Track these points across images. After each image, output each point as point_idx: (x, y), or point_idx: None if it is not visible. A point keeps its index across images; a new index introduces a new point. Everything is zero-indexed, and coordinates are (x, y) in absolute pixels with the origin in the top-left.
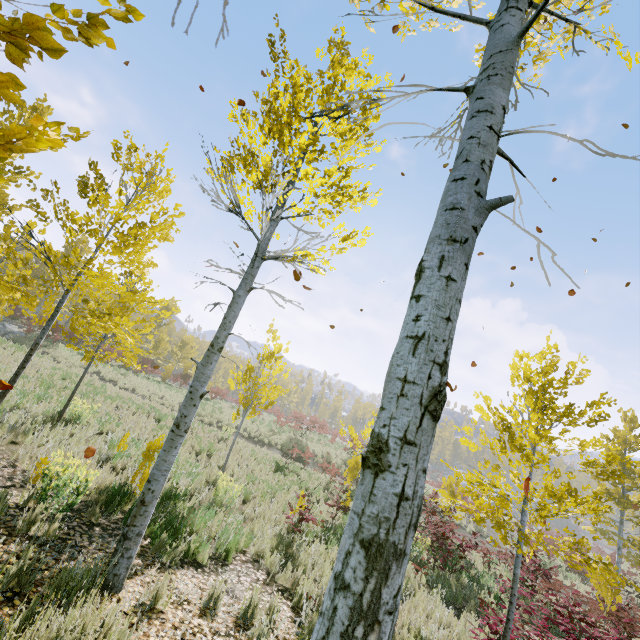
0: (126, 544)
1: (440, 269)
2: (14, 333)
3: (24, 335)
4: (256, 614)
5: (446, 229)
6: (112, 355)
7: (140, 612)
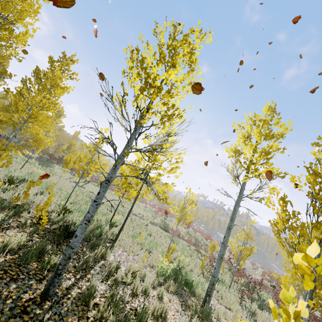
0: (210, 298)
1: None
2: (33, 157)
3: (37, 158)
4: (236, 319)
5: None
6: (129, 197)
7: (218, 320)
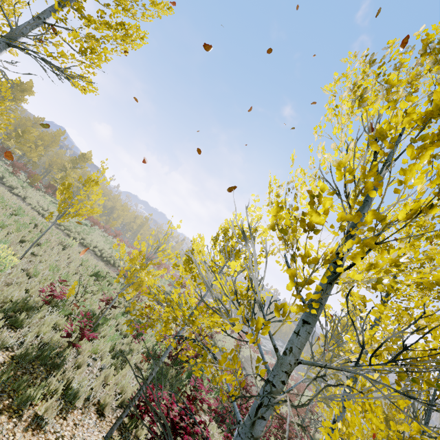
0: None
1: None
2: None
3: None
4: None
5: None
6: None
7: None
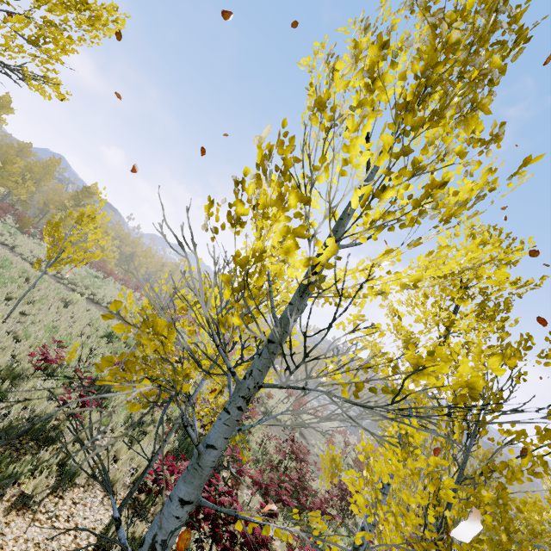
0: None
1: None
2: None
3: None
4: None
5: None
6: None
7: None
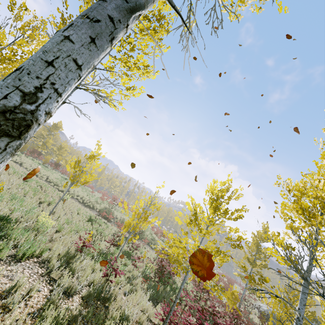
0: None
1: (65, 31)
2: None
3: None
4: (18, 291)
5: (87, 10)
6: None
7: None
